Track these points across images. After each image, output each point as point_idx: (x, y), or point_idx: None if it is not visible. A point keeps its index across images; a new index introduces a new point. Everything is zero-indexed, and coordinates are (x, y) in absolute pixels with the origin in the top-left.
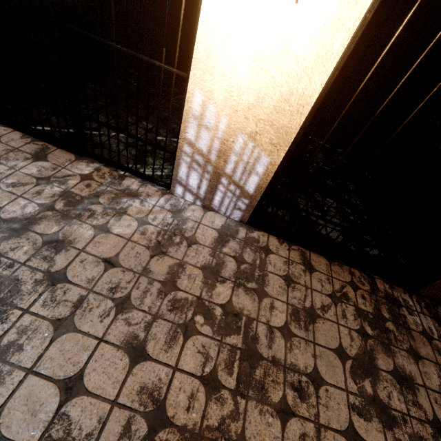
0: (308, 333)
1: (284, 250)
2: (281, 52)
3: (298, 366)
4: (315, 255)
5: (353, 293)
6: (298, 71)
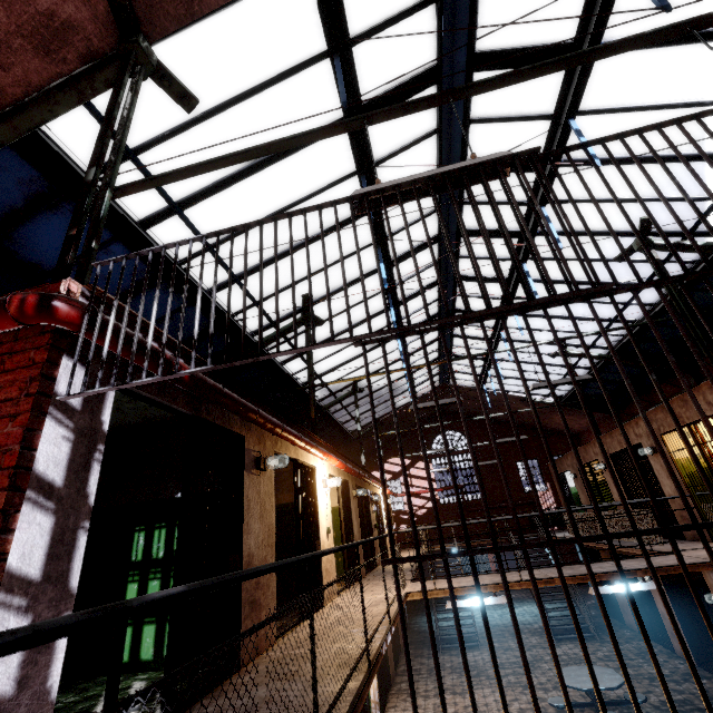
0: (422, 705)
1: (390, 712)
2: None
3: (433, 706)
4: (388, 705)
5: (401, 697)
6: None
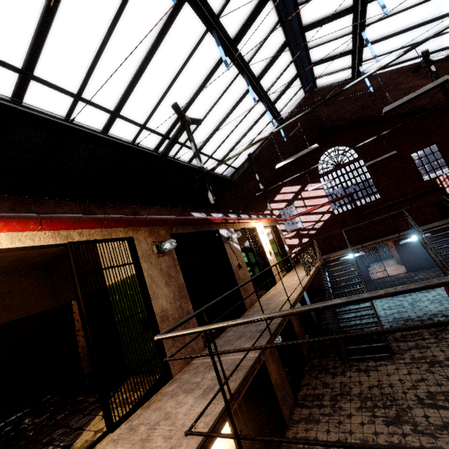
0: None
1: None
2: (221, 448)
3: None
4: None
5: None
6: (226, 444)
